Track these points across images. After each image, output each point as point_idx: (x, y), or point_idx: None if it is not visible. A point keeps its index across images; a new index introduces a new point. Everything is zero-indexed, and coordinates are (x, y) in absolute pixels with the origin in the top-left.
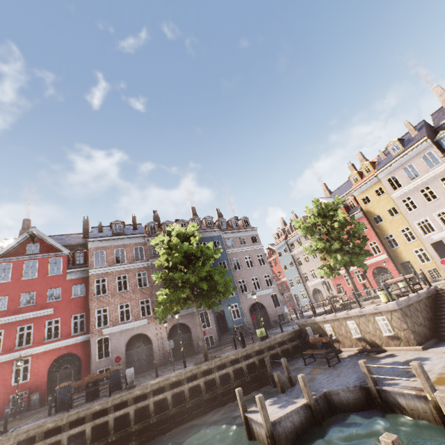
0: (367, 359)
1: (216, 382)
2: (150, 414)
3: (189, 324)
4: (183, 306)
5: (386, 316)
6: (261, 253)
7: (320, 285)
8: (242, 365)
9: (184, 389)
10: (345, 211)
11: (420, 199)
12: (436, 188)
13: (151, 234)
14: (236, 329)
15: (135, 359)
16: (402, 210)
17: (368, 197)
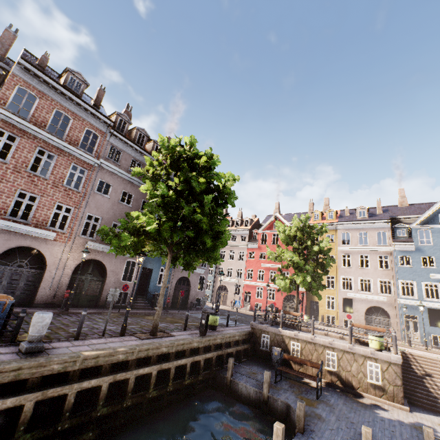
0: (356, 403)
1: (170, 374)
2: (63, 413)
3: (109, 267)
4: None
5: (382, 365)
6: None
7: (230, 284)
8: (201, 358)
9: (130, 377)
10: None
11: (357, 261)
12: (372, 260)
13: (117, 130)
14: None
15: (5, 281)
16: (339, 262)
17: (319, 237)
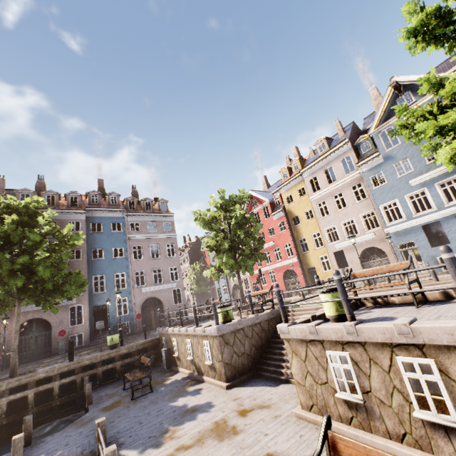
0: (173, 394)
1: (0, 410)
2: None
3: (51, 320)
4: (7, 304)
5: (210, 342)
6: (172, 243)
7: None
8: (53, 385)
9: None
10: (270, 208)
11: (333, 205)
12: (347, 195)
13: None
14: (111, 328)
15: None
16: (317, 214)
17: (292, 196)
